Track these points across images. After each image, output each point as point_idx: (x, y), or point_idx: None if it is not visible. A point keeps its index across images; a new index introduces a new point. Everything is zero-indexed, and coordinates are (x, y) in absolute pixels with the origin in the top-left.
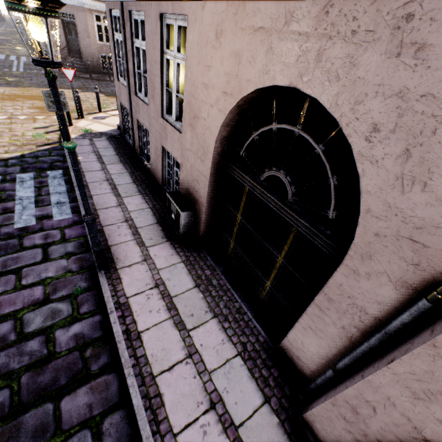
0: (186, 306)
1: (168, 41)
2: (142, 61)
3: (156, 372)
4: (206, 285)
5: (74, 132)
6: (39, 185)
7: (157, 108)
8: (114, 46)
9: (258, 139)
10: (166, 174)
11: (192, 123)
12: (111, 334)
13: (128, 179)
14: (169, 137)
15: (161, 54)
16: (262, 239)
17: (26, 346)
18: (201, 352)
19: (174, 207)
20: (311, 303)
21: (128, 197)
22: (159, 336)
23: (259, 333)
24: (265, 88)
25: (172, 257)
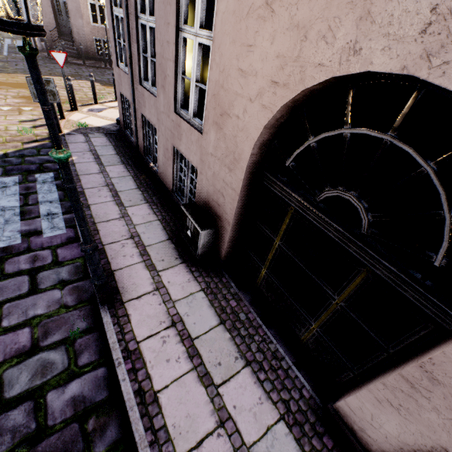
0: (211, 351)
1: (186, 14)
2: (149, 41)
3: (180, 451)
4: (233, 321)
5: (66, 126)
6: (26, 191)
7: (169, 101)
8: (113, 25)
9: (316, 146)
10: (177, 179)
11: (218, 121)
12: (119, 395)
13: (132, 184)
14: (184, 137)
15: (177, 31)
16: (311, 273)
17: (7, 419)
18: (235, 418)
19: (191, 223)
20: (397, 375)
21: (132, 206)
22: (181, 397)
23: (302, 385)
24: (346, 75)
25: (189, 284)
